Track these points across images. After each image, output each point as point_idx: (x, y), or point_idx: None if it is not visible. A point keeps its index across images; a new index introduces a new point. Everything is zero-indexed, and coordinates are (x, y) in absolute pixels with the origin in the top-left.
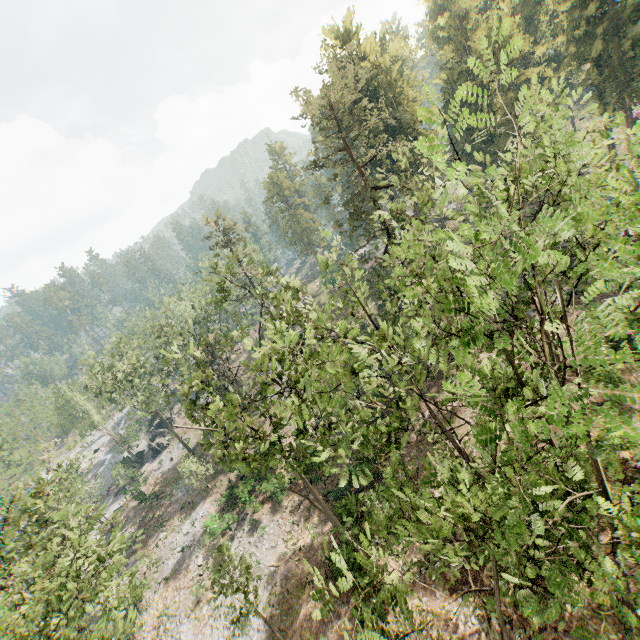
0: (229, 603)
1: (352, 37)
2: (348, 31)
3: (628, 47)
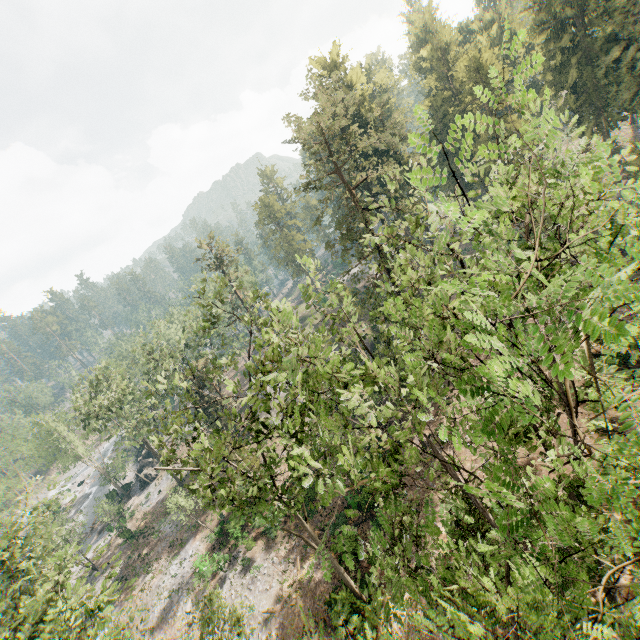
0: None
1: (339, 67)
2: (335, 61)
3: (602, 75)
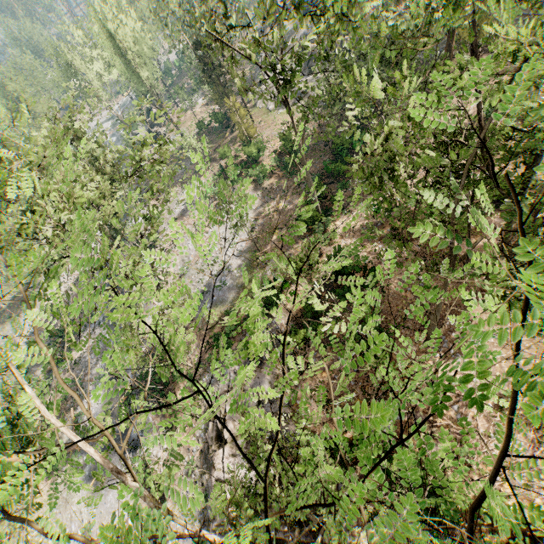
0: (221, 234)
1: None
2: None
3: None
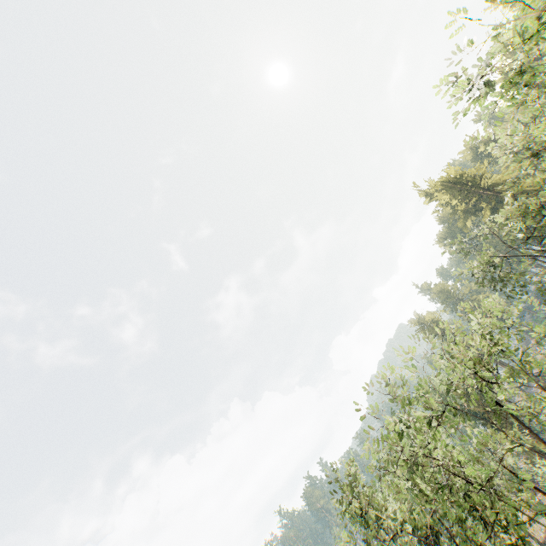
0: None
1: None
2: None
3: None
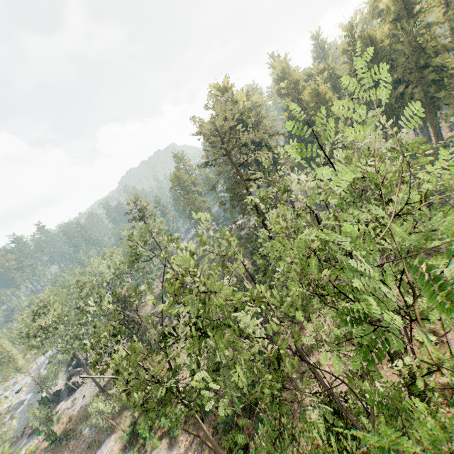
0: None
1: (228, 90)
2: (226, 87)
3: (394, 101)
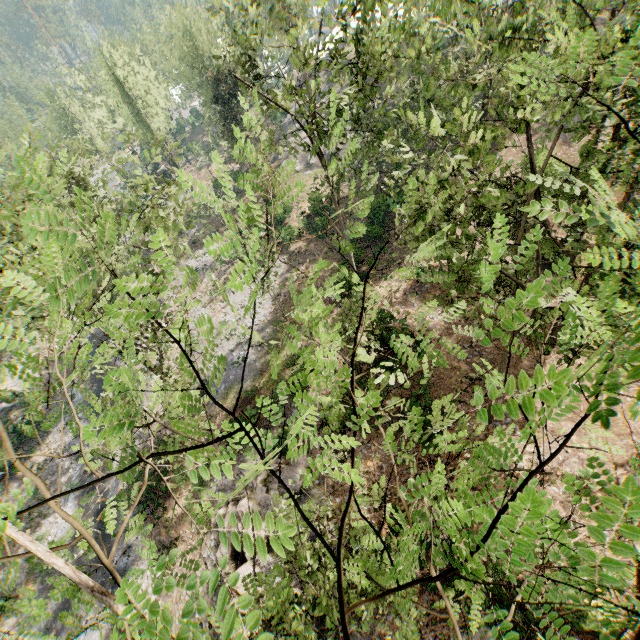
0: (239, 302)
1: None
2: None
3: None
